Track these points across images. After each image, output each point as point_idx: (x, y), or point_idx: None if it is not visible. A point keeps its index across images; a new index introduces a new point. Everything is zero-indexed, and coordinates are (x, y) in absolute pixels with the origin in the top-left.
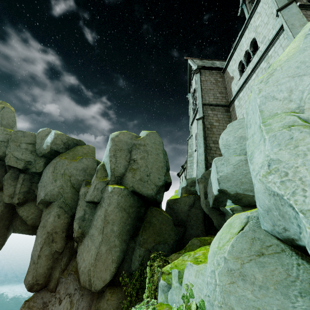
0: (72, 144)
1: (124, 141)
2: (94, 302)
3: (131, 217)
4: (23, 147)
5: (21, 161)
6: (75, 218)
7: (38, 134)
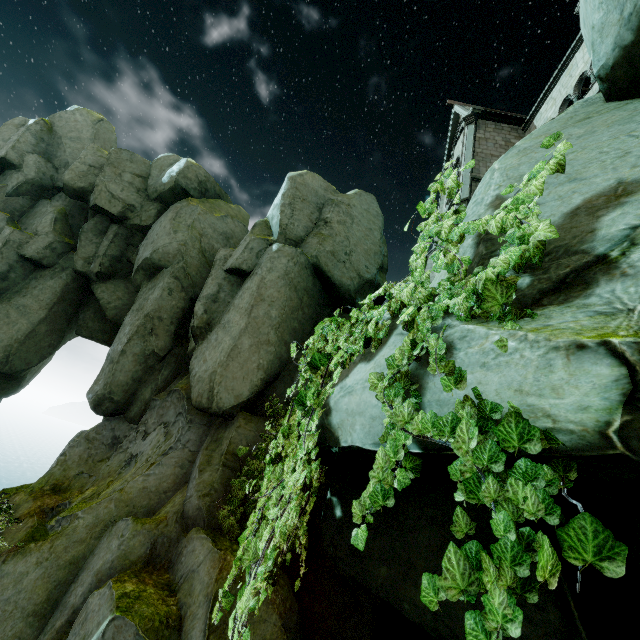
0: (212, 192)
1: (312, 188)
2: (211, 433)
3: (304, 311)
4: (125, 179)
5: (117, 201)
6: (200, 296)
7: (156, 161)
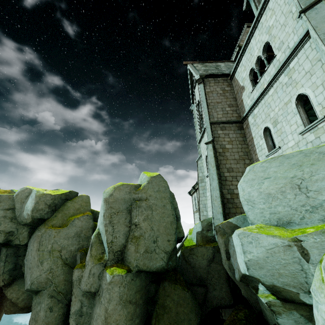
0: (60, 202)
1: (120, 199)
2: None
3: (139, 304)
4: (0, 215)
5: None
6: (70, 313)
7: (16, 196)
